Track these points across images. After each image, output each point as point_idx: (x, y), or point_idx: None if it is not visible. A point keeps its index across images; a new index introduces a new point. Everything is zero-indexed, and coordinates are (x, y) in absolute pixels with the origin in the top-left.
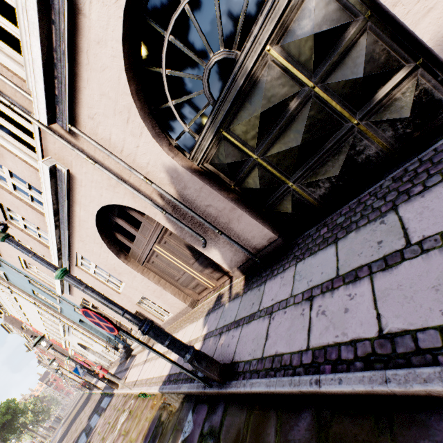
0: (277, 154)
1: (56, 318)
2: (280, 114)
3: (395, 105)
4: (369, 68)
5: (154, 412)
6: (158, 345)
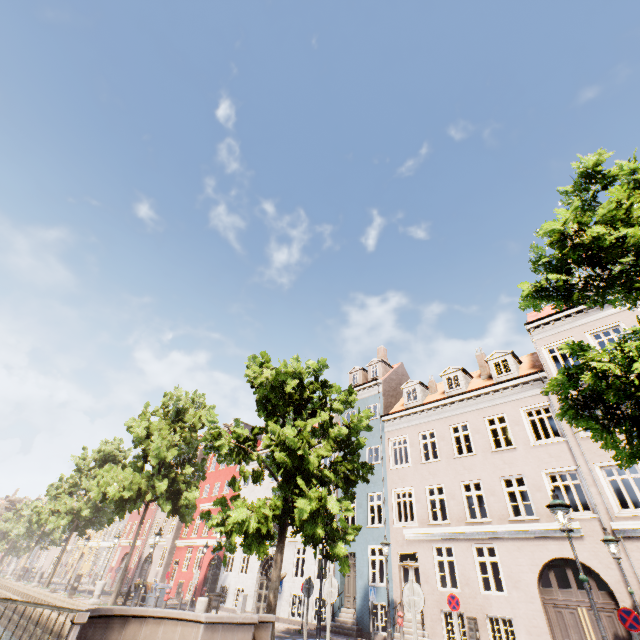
0: None
1: None
2: None
3: None
4: None
5: None
6: None
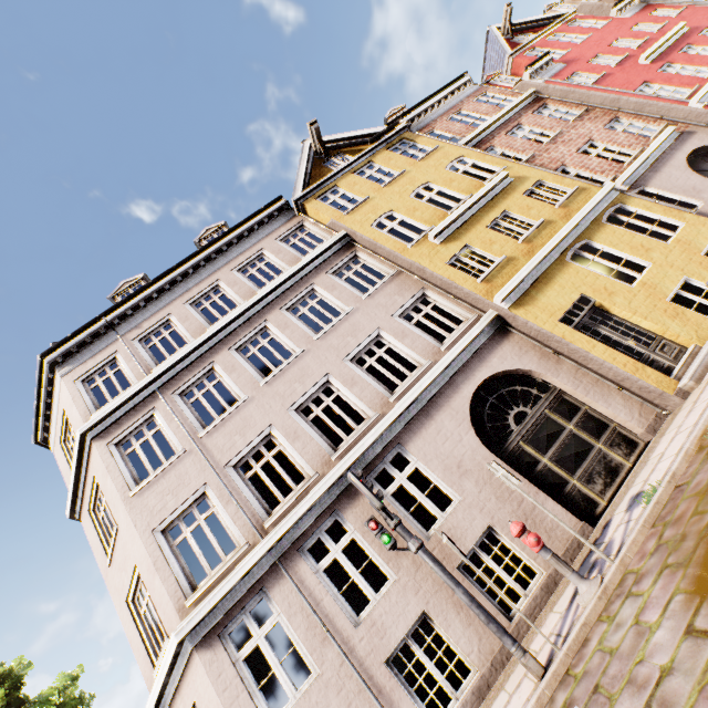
0: None
1: None
2: None
3: None
4: None
5: None
6: None
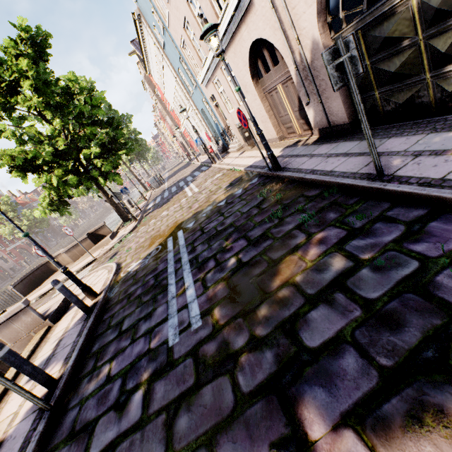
0: (380, 69)
1: (187, 99)
2: (396, 44)
3: (450, 80)
4: (450, 50)
5: (238, 176)
6: (248, 152)
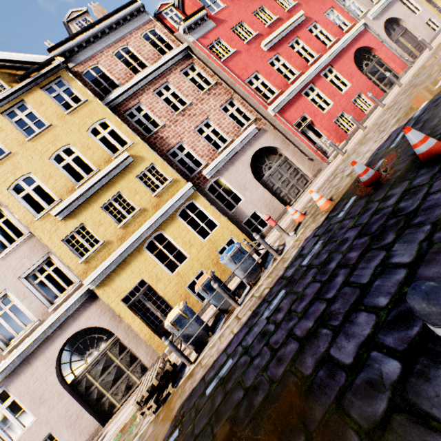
0: None
1: None
2: None
3: None
4: None
5: None
6: None
